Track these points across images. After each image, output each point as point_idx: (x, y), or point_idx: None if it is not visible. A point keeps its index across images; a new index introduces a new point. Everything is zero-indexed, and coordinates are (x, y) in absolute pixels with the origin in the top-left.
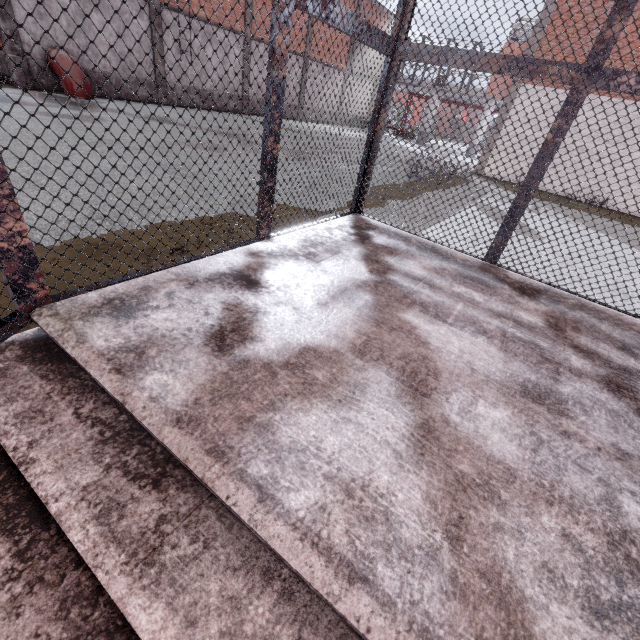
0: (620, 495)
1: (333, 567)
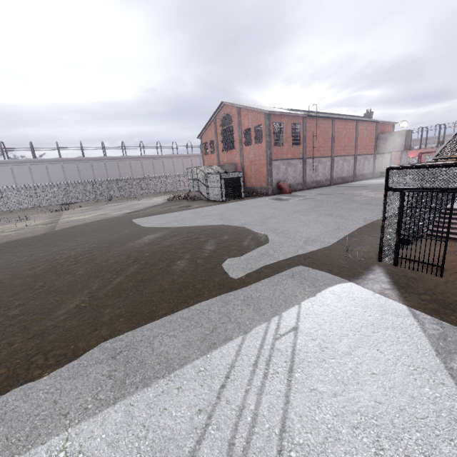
0: None
1: None
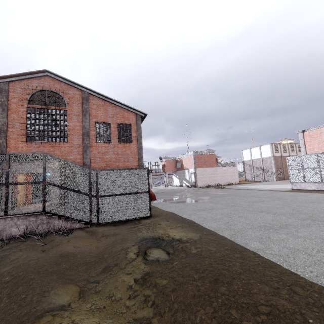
0: None
1: None
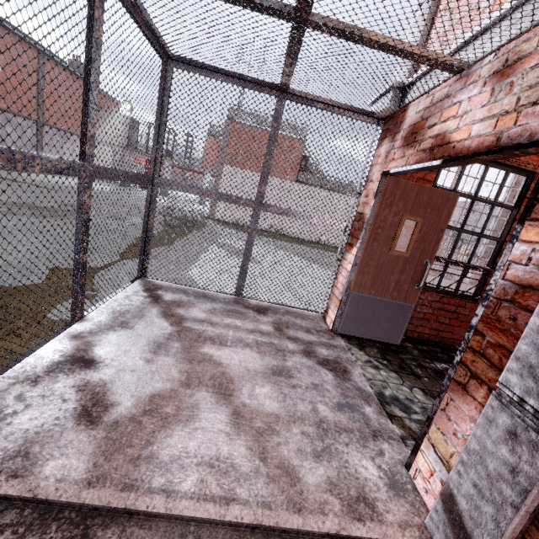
0: (317, 405)
1: (218, 503)
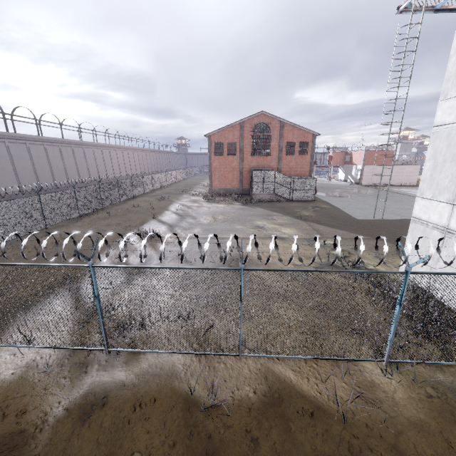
0: None
1: None
